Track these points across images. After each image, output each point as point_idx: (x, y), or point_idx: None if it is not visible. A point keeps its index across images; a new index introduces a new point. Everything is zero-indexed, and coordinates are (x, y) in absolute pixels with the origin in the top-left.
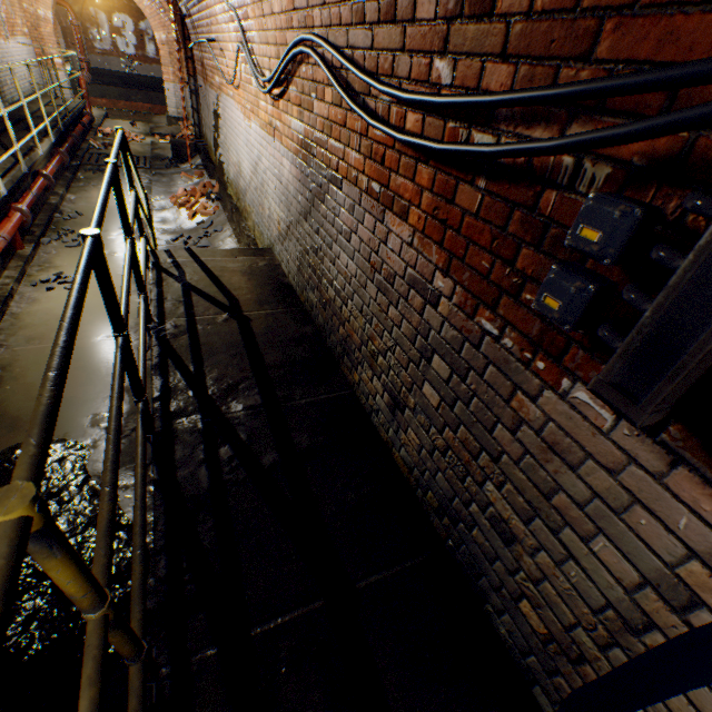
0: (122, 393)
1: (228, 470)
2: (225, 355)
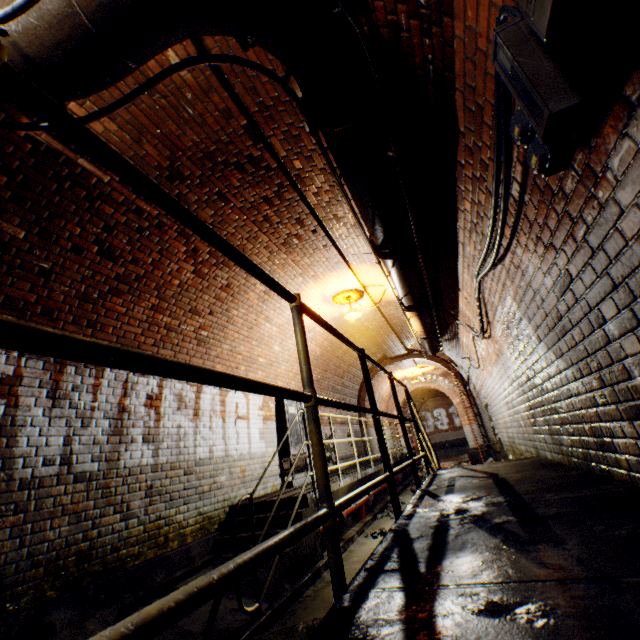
0: (362, 407)
1: (455, 523)
2: (473, 489)
